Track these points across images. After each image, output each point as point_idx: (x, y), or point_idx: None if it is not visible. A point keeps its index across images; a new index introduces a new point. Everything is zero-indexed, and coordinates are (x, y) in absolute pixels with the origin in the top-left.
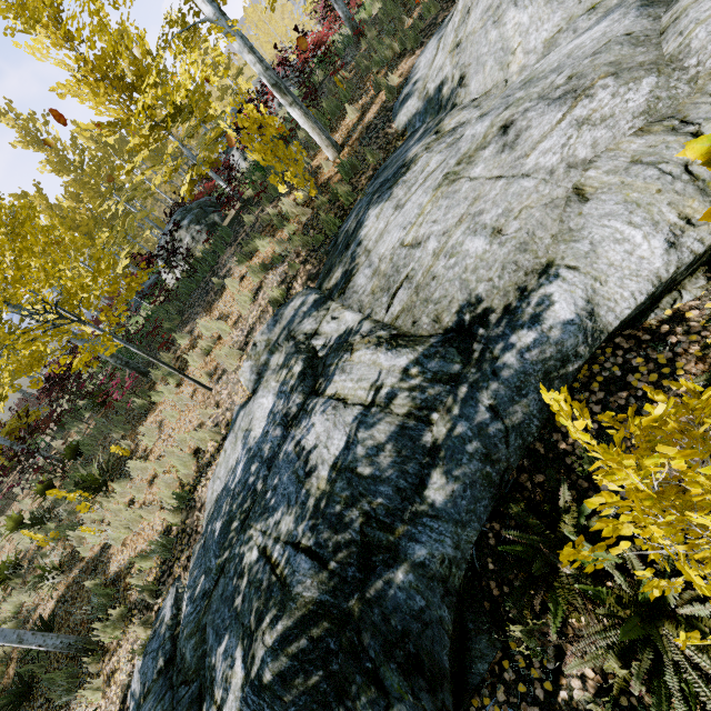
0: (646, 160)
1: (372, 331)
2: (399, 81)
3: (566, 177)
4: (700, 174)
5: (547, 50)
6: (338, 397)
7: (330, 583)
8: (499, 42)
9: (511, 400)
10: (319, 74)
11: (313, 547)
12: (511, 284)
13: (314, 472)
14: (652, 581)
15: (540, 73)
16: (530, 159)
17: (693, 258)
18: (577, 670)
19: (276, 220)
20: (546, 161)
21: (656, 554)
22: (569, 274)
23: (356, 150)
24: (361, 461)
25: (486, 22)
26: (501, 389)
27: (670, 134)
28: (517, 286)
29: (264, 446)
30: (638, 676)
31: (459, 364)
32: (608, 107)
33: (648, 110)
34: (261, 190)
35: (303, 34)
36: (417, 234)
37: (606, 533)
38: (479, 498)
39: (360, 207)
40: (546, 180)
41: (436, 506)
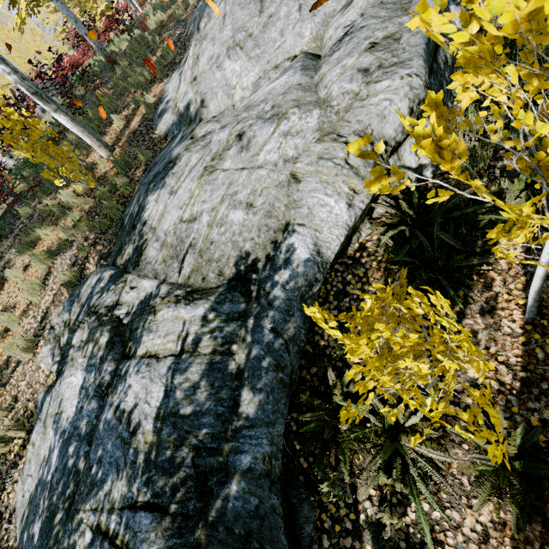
0: (325, 157)
1: (170, 292)
2: (154, 100)
3: (284, 167)
4: (353, 165)
5: (255, 89)
6: (149, 354)
7: (174, 526)
8: (223, 80)
9: (284, 320)
10: (80, 89)
11: (151, 499)
12: (267, 240)
13: (139, 429)
14: (390, 412)
15: (254, 102)
16: (260, 156)
17: (361, 212)
18: (366, 494)
19: (56, 210)
20: (270, 158)
21: (388, 395)
22: (300, 229)
23: (127, 150)
24: (182, 403)
25: (211, 66)
26: (276, 314)
27: (334, 142)
28: (271, 241)
29: (81, 422)
30: (397, 478)
31: (244, 304)
32: (298, 125)
33: (320, 128)
34: (35, 184)
35: (58, 55)
36: (192, 212)
37: (361, 392)
38: (279, 399)
39: (139, 194)
40: (273, 170)
41: (250, 417)
